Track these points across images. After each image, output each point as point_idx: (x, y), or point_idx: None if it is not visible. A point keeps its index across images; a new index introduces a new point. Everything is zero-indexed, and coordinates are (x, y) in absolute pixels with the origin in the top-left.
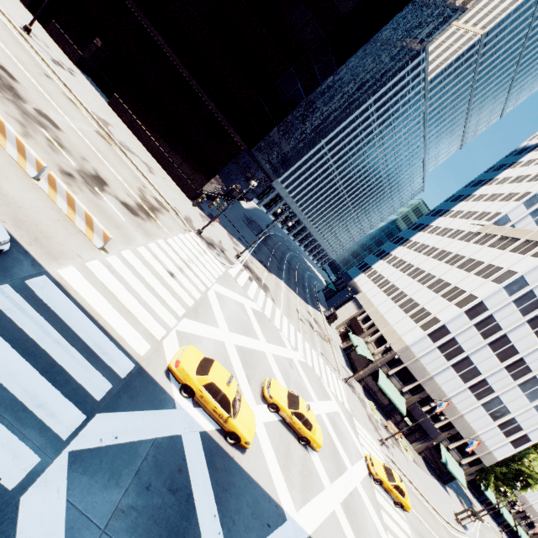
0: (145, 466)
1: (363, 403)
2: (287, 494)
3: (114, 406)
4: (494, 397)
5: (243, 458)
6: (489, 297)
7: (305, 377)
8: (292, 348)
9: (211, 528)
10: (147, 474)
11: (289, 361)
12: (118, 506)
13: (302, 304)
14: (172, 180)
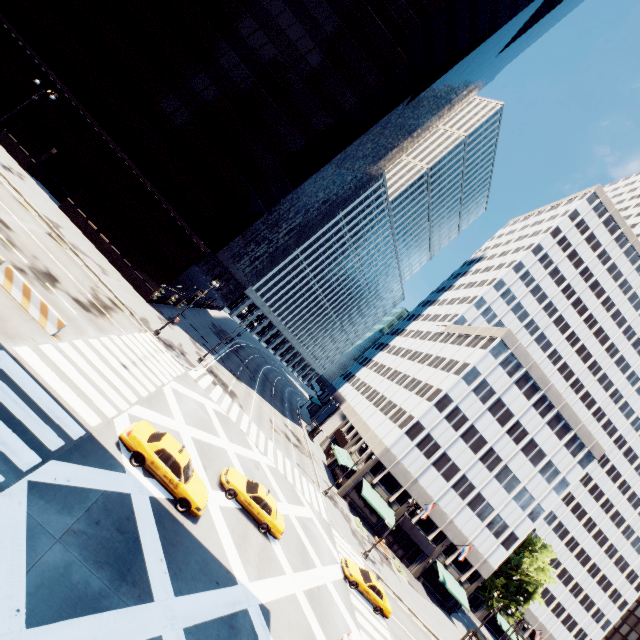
0: (95, 507)
1: (347, 518)
2: (240, 566)
3: (67, 458)
4: (477, 493)
5: (194, 527)
6: (452, 388)
7: (274, 480)
8: (261, 453)
9: (157, 567)
10: (97, 513)
11: (255, 463)
12: (70, 528)
13: (278, 416)
14: (128, 282)
